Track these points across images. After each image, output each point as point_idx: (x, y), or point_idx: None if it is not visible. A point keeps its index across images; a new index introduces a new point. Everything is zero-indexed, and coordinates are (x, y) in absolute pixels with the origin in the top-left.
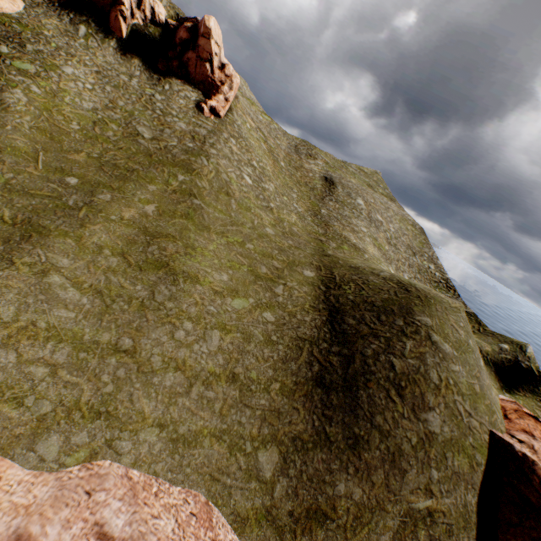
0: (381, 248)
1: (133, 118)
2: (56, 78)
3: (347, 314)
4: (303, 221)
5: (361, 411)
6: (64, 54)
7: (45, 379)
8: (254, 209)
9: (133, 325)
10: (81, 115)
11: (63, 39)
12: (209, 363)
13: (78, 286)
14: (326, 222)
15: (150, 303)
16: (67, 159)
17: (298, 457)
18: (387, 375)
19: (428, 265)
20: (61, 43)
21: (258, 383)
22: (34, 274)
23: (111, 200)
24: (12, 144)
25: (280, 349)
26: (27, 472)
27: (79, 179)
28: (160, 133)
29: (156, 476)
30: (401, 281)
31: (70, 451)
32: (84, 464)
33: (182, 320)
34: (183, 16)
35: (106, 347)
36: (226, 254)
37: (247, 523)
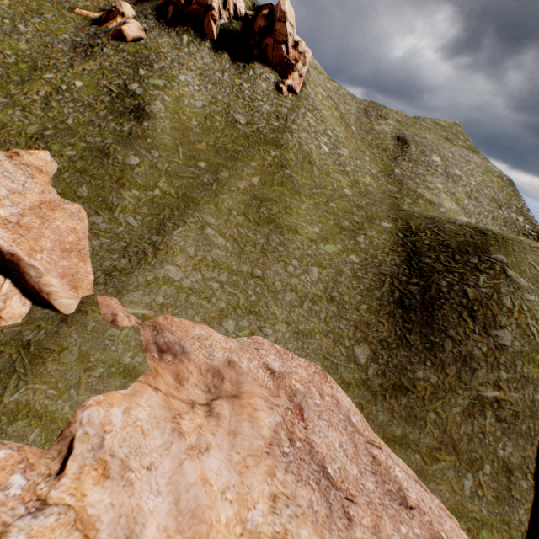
0: (459, 202)
1: (230, 109)
2: (176, 86)
3: (423, 255)
4: (376, 182)
5: (436, 325)
6: (177, 65)
7: (218, 290)
8: (333, 174)
9: (259, 261)
10: (196, 113)
11: (174, 52)
12: (312, 288)
13: (222, 236)
14: (400, 181)
15: (268, 247)
16: (195, 149)
17: (385, 353)
18: (461, 300)
19: (516, 218)
20: (173, 56)
21: (349, 304)
22: (198, 228)
23: (229, 176)
24: (163, 143)
25: (365, 282)
26: (221, 336)
27: (205, 163)
28: (251, 117)
29: (289, 350)
30: (479, 226)
31: (240, 329)
32: (248, 337)
33: (290, 259)
34: (258, 4)
35: (246, 274)
36: (315, 212)
37: (350, 386)
